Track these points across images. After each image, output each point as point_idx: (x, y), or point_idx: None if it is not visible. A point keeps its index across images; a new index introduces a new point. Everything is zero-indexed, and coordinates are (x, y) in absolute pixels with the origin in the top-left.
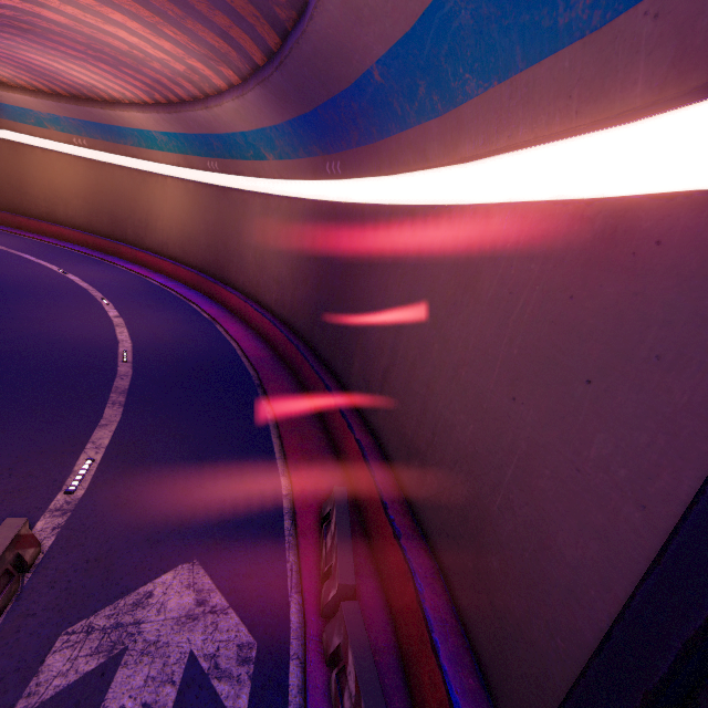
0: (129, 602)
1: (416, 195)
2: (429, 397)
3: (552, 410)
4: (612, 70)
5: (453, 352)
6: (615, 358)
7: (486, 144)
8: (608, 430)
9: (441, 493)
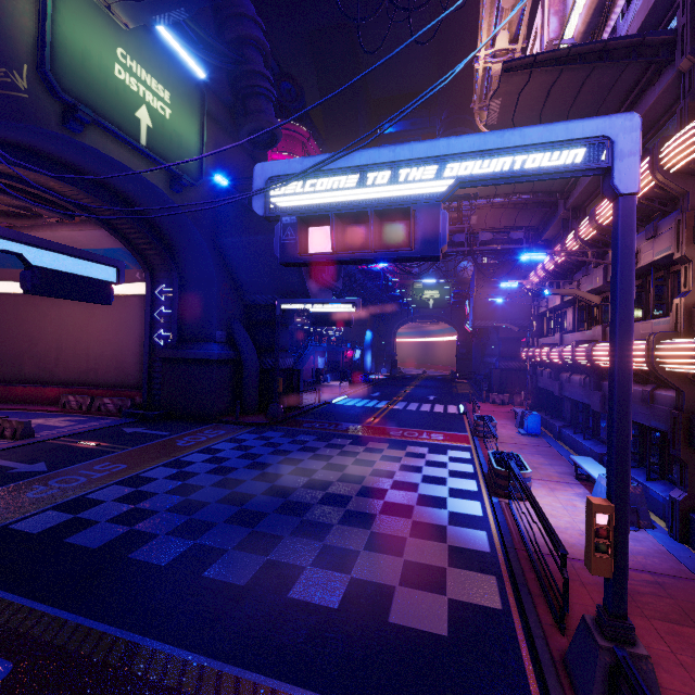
0: None
1: None
2: (89, 352)
3: (128, 333)
4: None
5: (94, 335)
6: (134, 320)
7: None
8: (137, 330)
9: (107, 371)
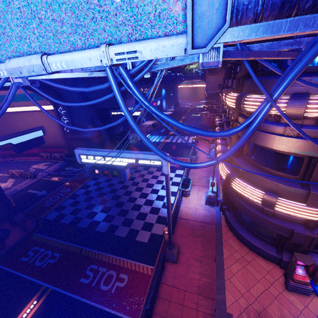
0: (31, 168)
1: (12, 110)
2: None
3: (53, 126)
4: (39, 103)
5: None
6: (54, 121)
7: (27, 106)
8: (57, 125)
9: (51, 141)
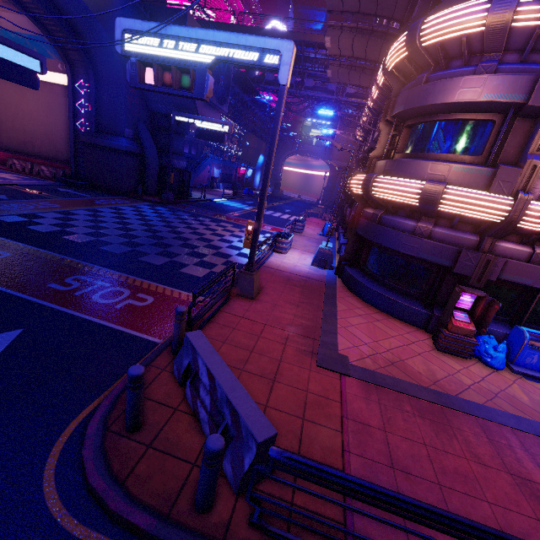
0: None
1: None
2: (26, 127)
3: (56, 117)
4: None
5: (28, 113)
6: (60, 106)
7: None
8: (63, 116)
9: (42, 146)
